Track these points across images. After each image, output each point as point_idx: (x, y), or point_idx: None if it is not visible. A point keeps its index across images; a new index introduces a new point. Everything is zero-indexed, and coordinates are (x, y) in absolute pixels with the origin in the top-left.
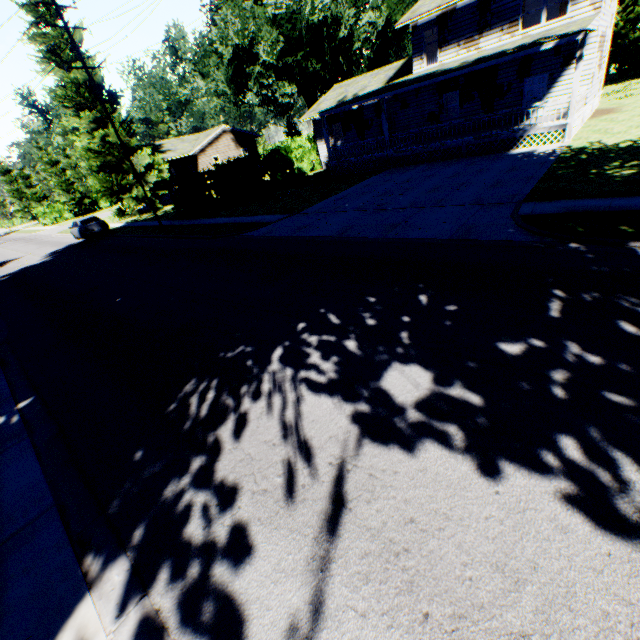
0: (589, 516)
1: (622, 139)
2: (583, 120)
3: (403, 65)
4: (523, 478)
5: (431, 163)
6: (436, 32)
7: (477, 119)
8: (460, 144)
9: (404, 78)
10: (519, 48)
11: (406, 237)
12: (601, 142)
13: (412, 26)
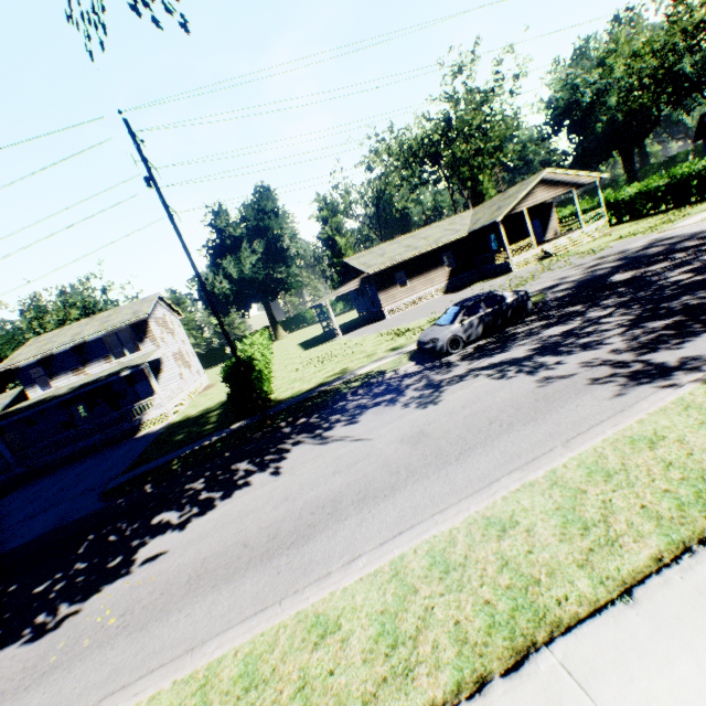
0: (32, 640)
1: (199, 410)
2: (191, 397)
3: (22, 391)
4: (7, 650)
5: (71, 464)
6: (43, 369)
7: (111, 416)
8: (94, 441)
9: (20, 404)
10: (109, 375)
11: (5, 550)
12: (189, 414)
13: (15, 368)
